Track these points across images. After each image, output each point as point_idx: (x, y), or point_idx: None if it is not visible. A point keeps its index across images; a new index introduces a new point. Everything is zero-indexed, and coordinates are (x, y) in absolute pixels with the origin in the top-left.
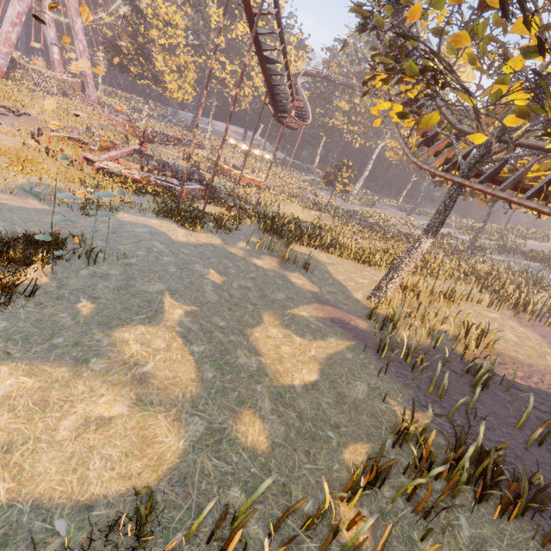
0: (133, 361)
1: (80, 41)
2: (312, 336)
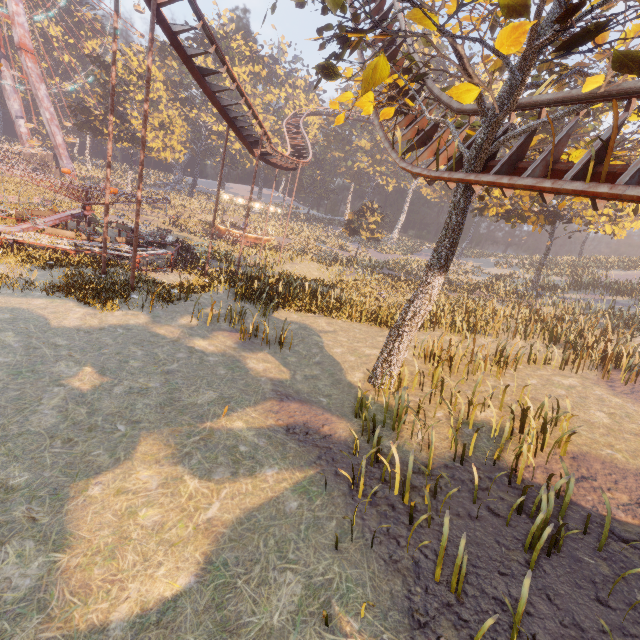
0: None
1: (46, 109)
2: (231, 470)
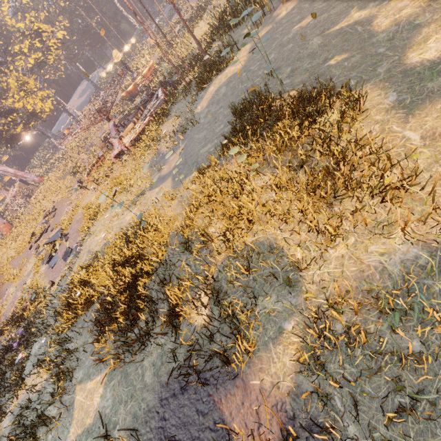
0: (426, 4)
1: None
2: None
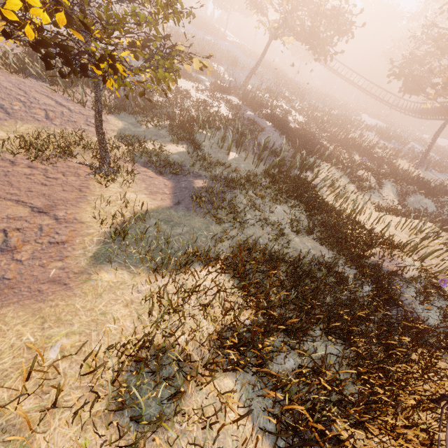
0: None
1: None
2: None
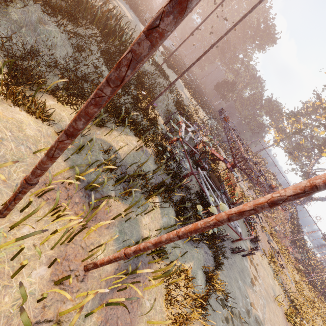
0: None
1: None
2: (118, 3)
